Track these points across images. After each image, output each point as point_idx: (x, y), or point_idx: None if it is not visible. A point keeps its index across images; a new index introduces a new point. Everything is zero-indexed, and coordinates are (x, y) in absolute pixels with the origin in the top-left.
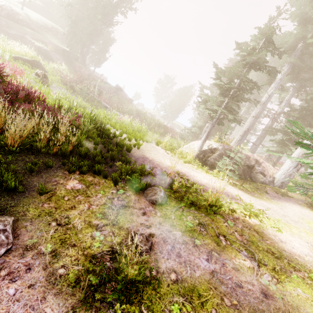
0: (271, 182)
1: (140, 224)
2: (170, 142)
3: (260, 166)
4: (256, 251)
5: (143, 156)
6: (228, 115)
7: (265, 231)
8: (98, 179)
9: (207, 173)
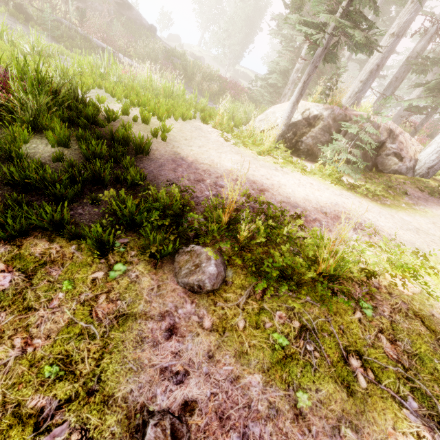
0: (411, 169)
1: (160, 371)
2: (232, 111)
3: (396, 142)
4: (436, 392)
5: (175, 157)
6: (352, 34)
7: (435, 310)
8: (59, 245)
9: (303, 175)
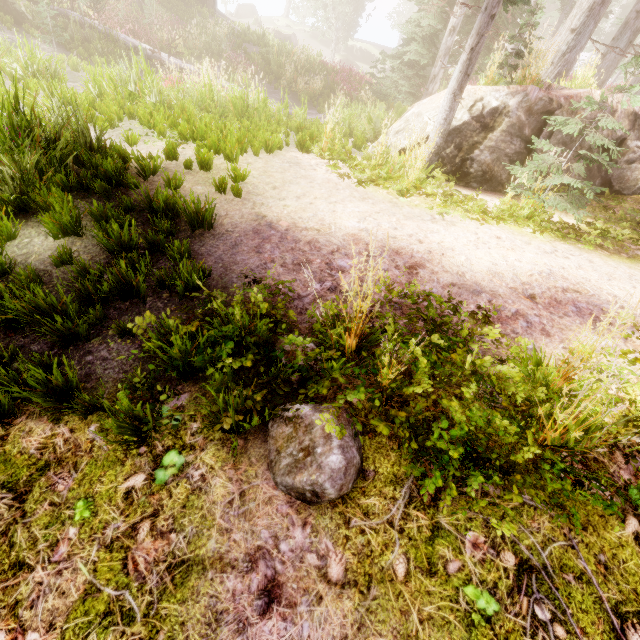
0: None
1: None
2: (348, 121)
3: None
4: None
5: (257, 225)
6: None
7: None
8: (69, 428)
9: (481, 224)
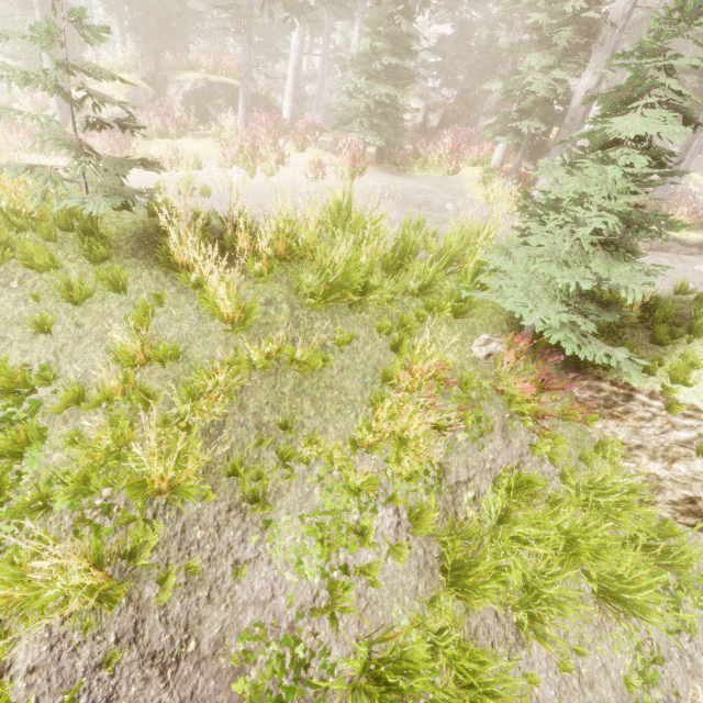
0: None
1: None
2: None
3: None
4: None
5: None
6: None
7: None
8: None
9: None
